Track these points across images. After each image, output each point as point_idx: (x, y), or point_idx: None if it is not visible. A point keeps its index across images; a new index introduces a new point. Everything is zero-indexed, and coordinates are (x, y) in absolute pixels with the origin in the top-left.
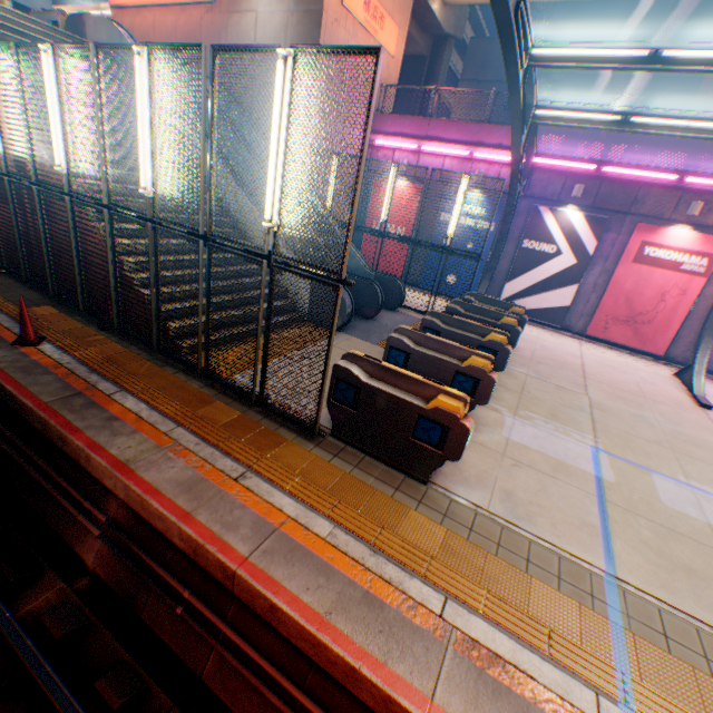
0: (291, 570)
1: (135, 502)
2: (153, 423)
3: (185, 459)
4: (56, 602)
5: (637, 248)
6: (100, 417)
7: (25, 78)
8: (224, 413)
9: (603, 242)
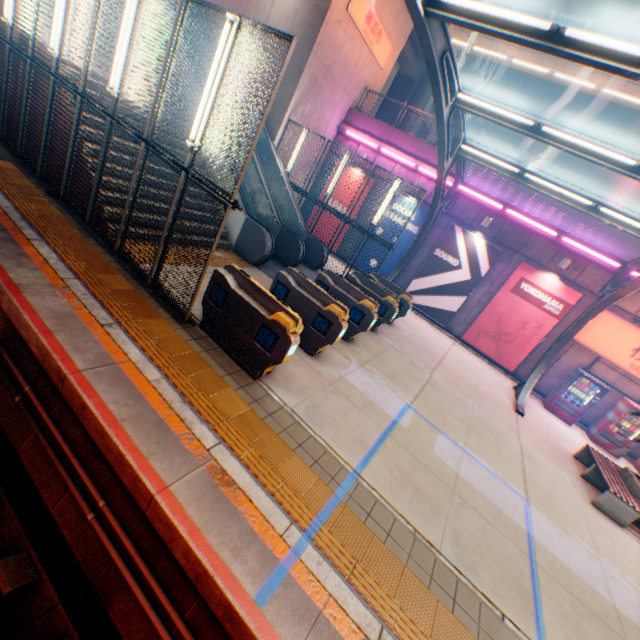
0: (111, 389)
1: (13, 315)
2: (56, 269)
3: (69, 300)
4: None
5: (517, 282)
6: (14, 250)
7: None
8: (120, 284)
9: (494, 269)
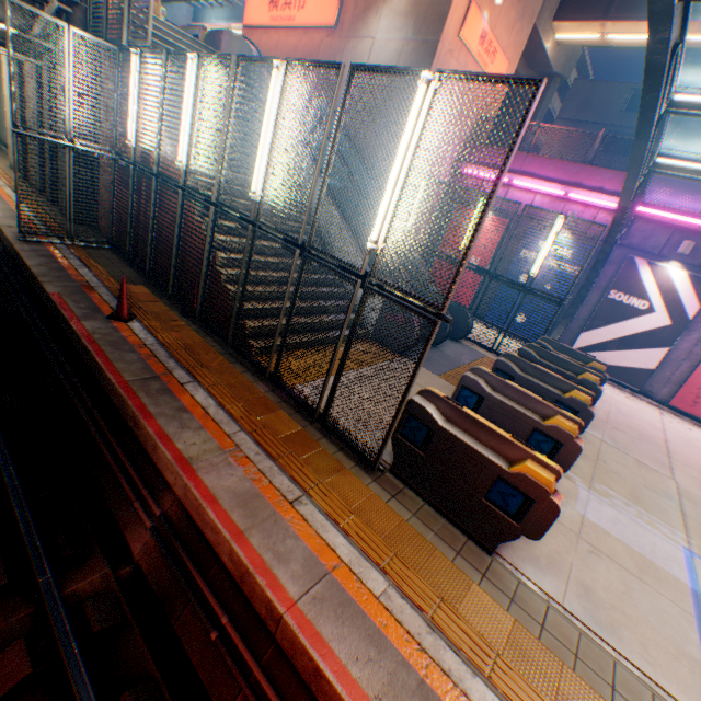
0: (340, 630)
1: (190, 504)
2: (218, 422)
3: (244, 468)
4: (99, 587)
5: None
6: (172, 405)
7: (168, 81)
8: (285, 424)
9: None
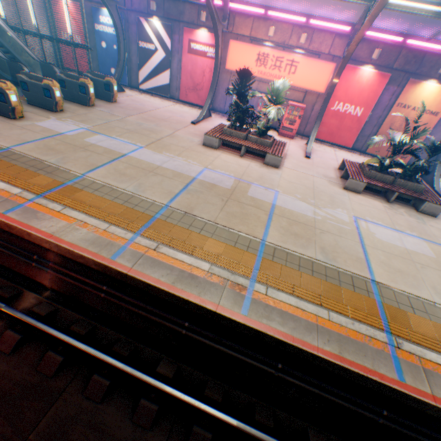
0: None
1: None
2: None
3: None
4: None
5: (188, 45)
6: None
7: None
8: None
9: (175, 41)
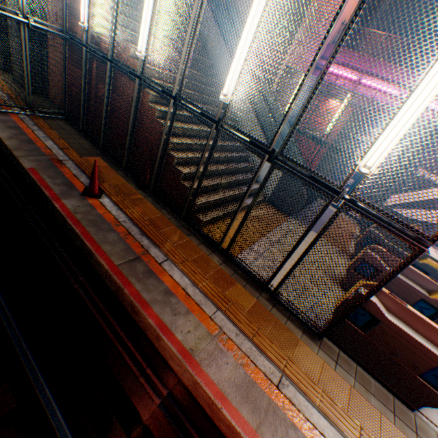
0: None
1: (199, 396)
2: (198, 303)
3: (232, 353)
4: None
5: None
6: (159, 289)
7: None
8: (244, 298)
9: None
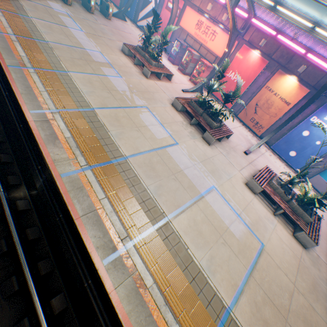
0: None
1: None
2: None
3: None
4: None
5: (167, 3)
6: None
7: None
8: None
9: None
